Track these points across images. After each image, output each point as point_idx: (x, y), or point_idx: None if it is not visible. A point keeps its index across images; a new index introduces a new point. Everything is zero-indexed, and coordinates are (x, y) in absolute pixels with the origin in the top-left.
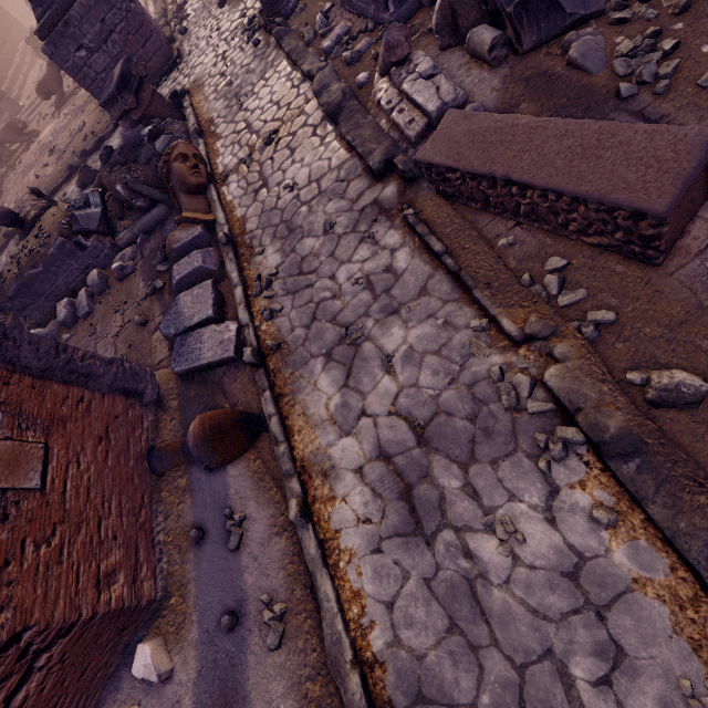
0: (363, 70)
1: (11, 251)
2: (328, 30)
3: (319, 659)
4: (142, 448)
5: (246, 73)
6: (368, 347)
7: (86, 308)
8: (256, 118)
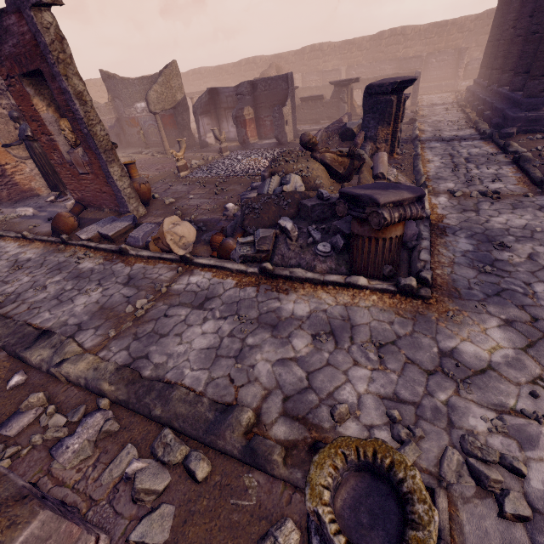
0: (18, 392)
1: (336, 150)
2: (116, 458)
3: (16, 231)
4: (109, 205)
5: (298, 357)
6: (6, 270)
7: (242, 194)
8: (190, 315)
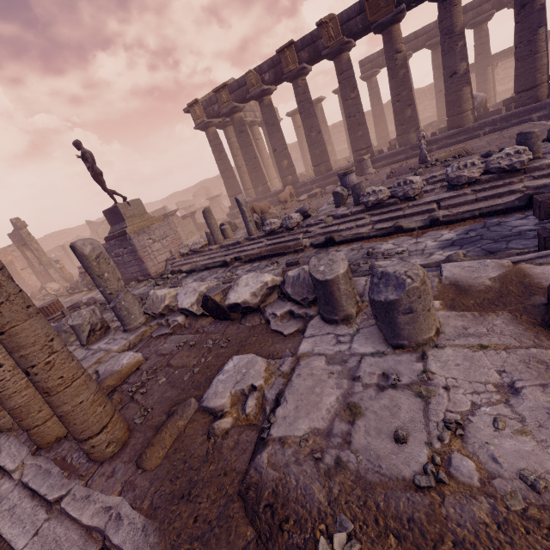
0: None
1: None
2: None
3: None
4: None
5: None
6: None
7: None
8: None
